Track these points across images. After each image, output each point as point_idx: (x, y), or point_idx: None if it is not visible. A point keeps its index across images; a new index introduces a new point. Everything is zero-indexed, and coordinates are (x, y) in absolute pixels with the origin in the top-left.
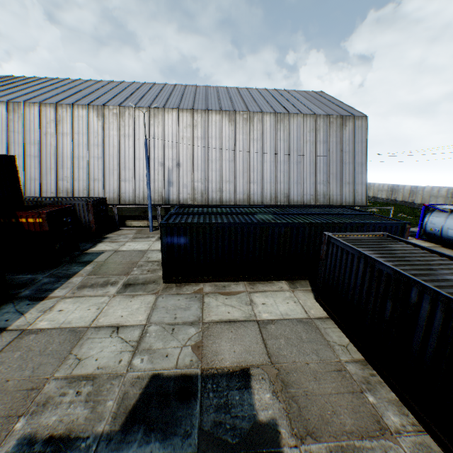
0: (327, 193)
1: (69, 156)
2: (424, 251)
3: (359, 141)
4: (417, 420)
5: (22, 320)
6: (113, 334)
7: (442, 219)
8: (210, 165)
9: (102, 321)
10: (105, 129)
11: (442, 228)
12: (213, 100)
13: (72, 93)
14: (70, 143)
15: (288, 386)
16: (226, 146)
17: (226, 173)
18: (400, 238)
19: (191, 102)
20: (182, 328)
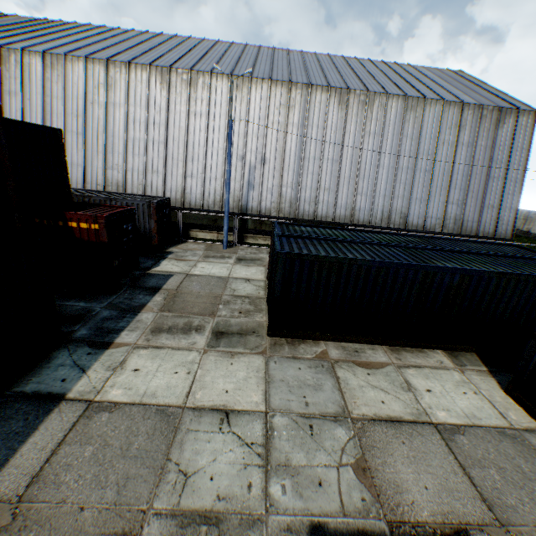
0: (459, 218)
1: (122, 137)
2: None
3: (517, 148)
4: None
5: (84, 383)
6: (223, 426)
7: None
8: (306, 164)
9: (201, 398)
10: (169, 102)
11: None
12: (315, 72)
13: (126, 47)
14: (123, 118)
15: None
16: (331, 139)
17: (326, 178)
18: None
19: (286, 73)
20: (324, 425)
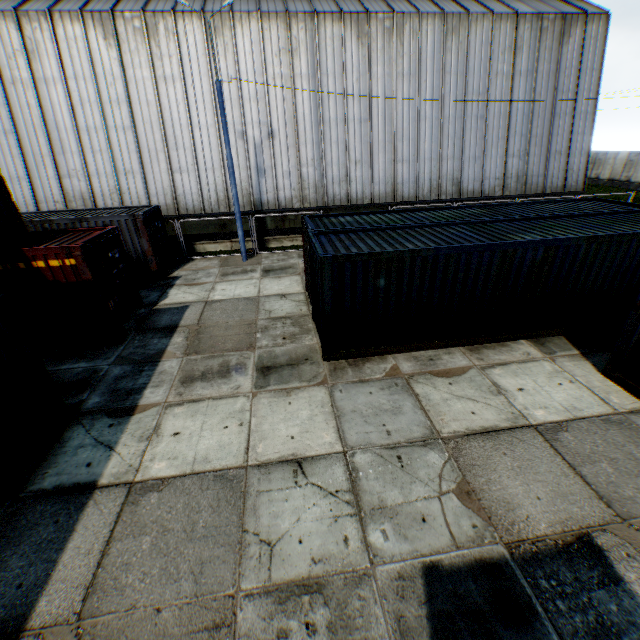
0: (522, 174)
1: (70, 129)
2: None
3: (587, 70)
4: None
5: (116, 463)
6: (298, 479)
7: None
8: (327, 132)
9: (264, 452)
10: (125, 66)
11: None
12: None
13: None
14: (65, 100)
15: None
16: (354, 91)
17: (355, 147)
18: None
19: None
20: (414, 453)
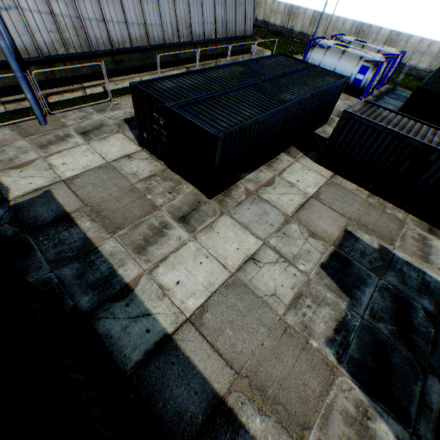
0: (225, 20)
1: None
2: (399, 116)
3: None
4: (403, 211)
5: (164, 318)
6: (259, 265)
7: (322, 56)
8: None
9: (233, 263)
10: None
11: (320, 65)
12: None
13: None
14: None
15: (366, 226)
16: None
17: None
18: (379, 105)
19: None
20: (287, 229)
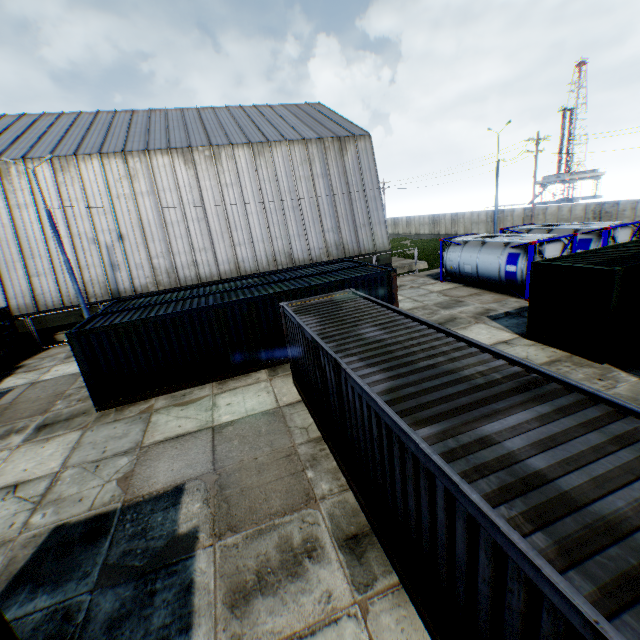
0: (340, 243)
1: None
2: (372, 305)
3: (367, 169)
4: (347, 481)
5: None
6: (9, 496)
7: (458, 253)
8: (171, 230)
9: None
10: None
11: (459, 264)
12: (158, 134)
13: None
14: None
15: (224, 489)
16: (189, 199)
17: (197, 239)
18: (360, 294)
19: (122, 141)
20: (112, 461)
